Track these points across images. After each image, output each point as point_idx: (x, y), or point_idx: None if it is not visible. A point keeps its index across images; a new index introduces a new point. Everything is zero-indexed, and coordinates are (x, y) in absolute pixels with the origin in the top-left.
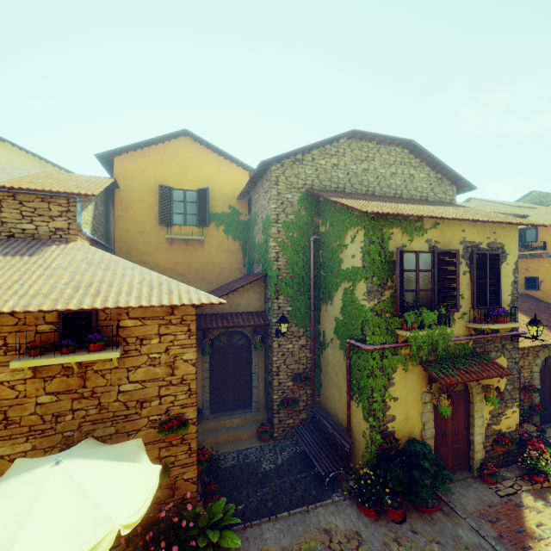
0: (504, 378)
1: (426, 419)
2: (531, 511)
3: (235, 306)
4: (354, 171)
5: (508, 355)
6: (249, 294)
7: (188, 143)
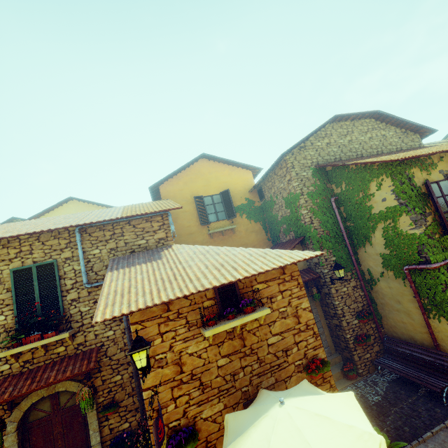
0: None
1: None
2: None
3: None
4: (342, 144)
5: None
6: None
7: (205, 162)
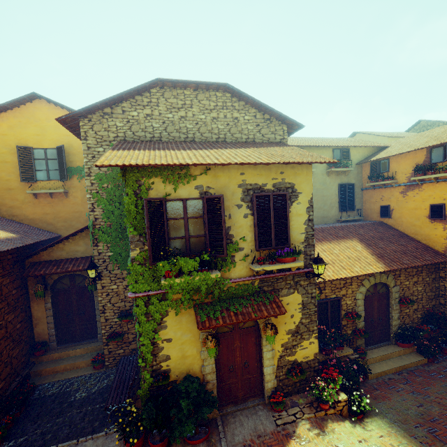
0: (298, 312)
1: (205, 357)
2: (298, 442)
3: (72, 252)
4: (170, 120)
5: (303, 291)
6: (85, 241)
7: (43, 105)
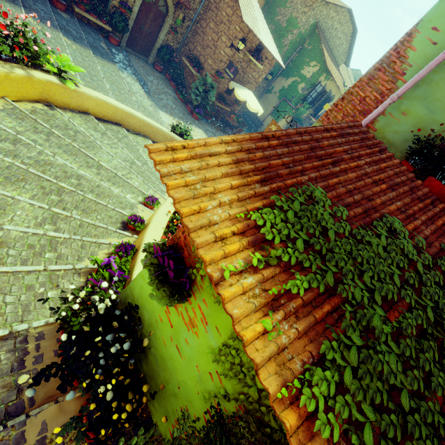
0: None
1: None
2: None
3: None
4: (333, 26)
5: None
6: None
7: None
